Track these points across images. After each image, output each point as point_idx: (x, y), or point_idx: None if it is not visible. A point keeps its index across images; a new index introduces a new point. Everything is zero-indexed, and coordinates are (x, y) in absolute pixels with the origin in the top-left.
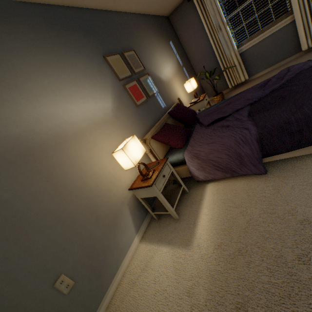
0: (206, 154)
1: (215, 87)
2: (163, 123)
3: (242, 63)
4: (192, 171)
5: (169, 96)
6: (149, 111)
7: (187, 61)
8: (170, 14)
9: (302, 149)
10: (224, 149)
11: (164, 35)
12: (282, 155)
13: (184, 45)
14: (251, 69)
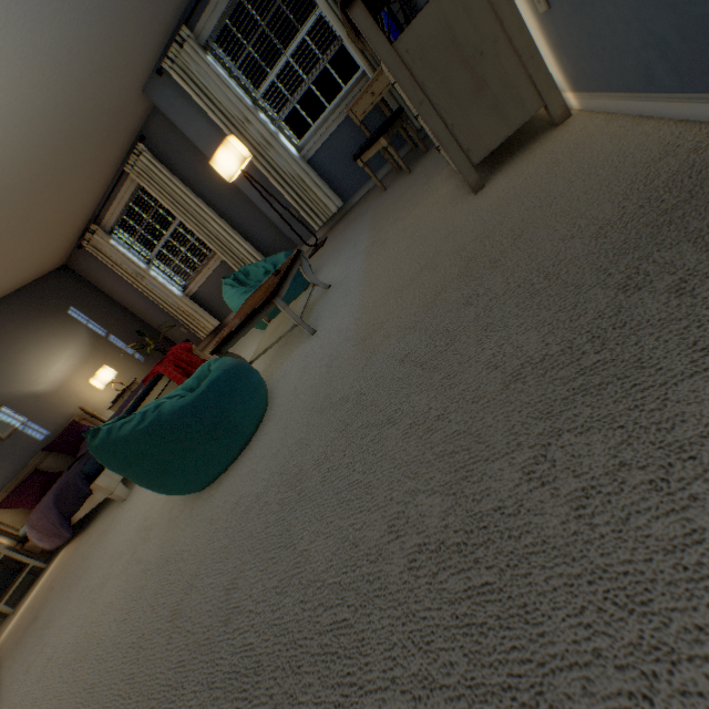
0: (38, 522)
1: (191, 338)
2: (32, 471)
3: (204, 304)
4: (37, 543)
5: (61, 411)
6: (4, 462)
7: (124, 317)
8: (68, 261)
9: (84, 508)
10: (45, 516)
11: (52, 308)
12: (80, 513)
13: (111, 294)
14: (221, 310)
